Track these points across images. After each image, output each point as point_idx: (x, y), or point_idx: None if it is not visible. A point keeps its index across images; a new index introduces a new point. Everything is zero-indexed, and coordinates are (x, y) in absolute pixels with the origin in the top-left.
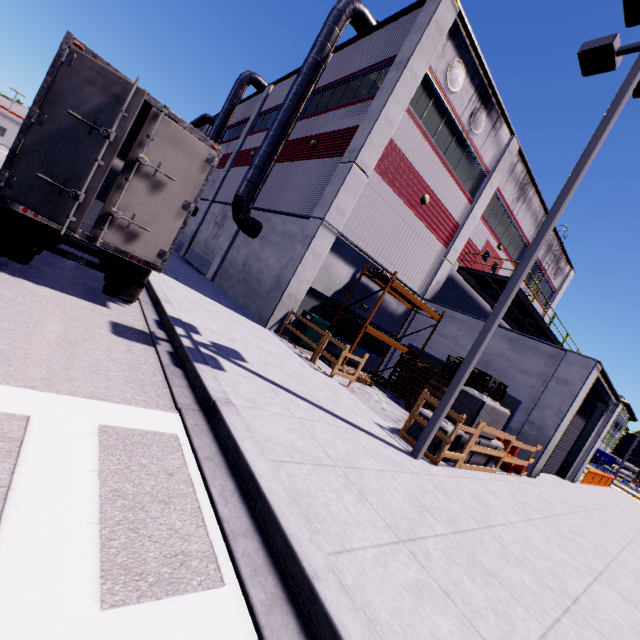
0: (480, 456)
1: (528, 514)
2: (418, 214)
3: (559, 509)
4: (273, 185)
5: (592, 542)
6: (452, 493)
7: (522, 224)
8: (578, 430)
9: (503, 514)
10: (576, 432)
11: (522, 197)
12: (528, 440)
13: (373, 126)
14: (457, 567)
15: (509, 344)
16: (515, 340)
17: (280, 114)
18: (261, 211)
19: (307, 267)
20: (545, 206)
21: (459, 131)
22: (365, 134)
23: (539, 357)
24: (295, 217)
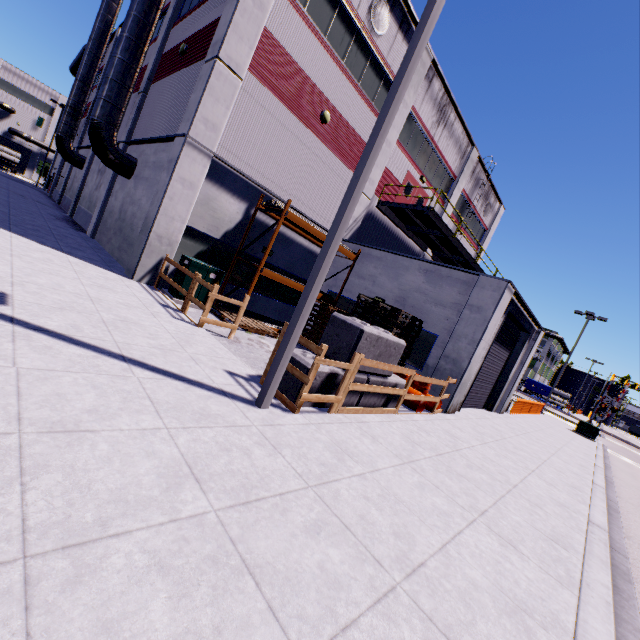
0: (375, 397)
1: (414, 455)
2: (320, 135)
3: (467, 442)
4: (148, 111)
5: (492, 474)
6: (291, 445)
7: (445, 153)
8: (502, 361)
9: (369, 461)
10: (500, 363)
11: (443, 121)
12: (444, 375)
13: (236, 6)
14: (161, 579)
15: (425, 276)
16: (431, 271)
17: (132, 7)
18: (137, 145)
19: (177, 200)
20: (468, 133)
21: (358, 29)
22: (228, 18)
23: (454, 286)
24: (165, 142)
